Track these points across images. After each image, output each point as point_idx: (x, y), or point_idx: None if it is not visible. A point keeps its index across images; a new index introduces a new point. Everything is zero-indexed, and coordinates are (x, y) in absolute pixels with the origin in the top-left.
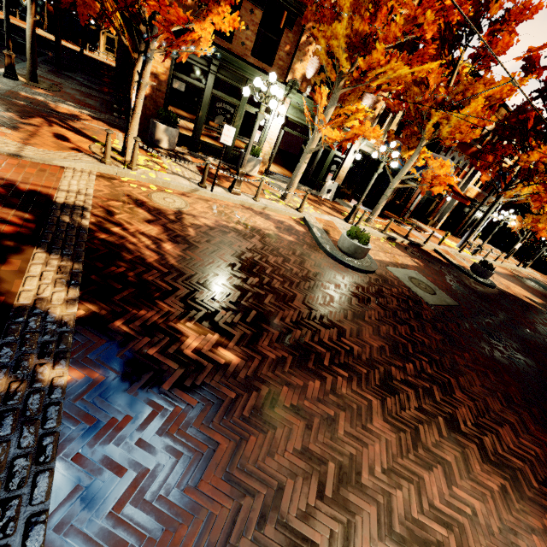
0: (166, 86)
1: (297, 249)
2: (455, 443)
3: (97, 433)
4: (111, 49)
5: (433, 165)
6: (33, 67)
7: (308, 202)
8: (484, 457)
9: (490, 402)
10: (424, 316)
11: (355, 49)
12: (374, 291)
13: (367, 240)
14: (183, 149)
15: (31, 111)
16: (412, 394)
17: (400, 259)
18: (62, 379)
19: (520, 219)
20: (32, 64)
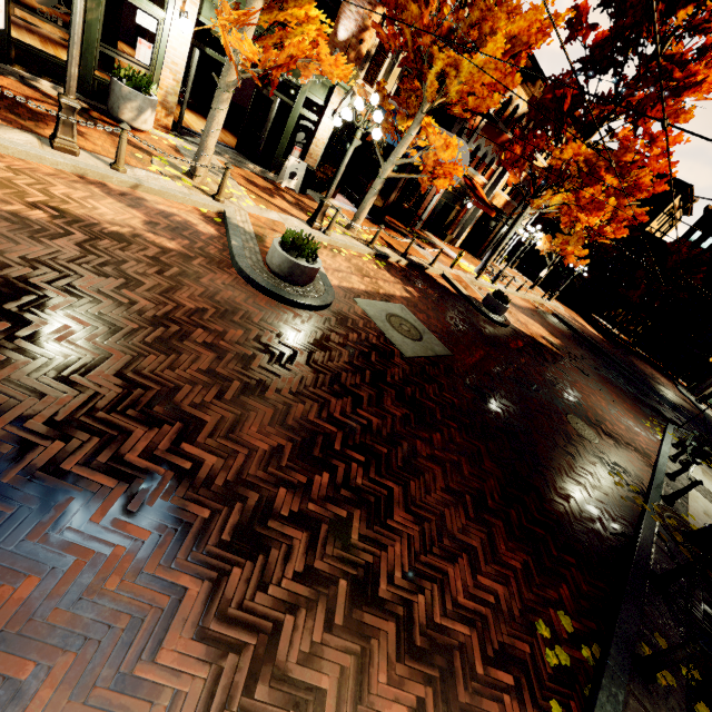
0: None
1: (173, 265)
2: (356, 633)
3: None
4: None
5: (436, 143)
6: None
7: (250, 190)
8: (403, 646)
9: (449, 519)
10: (389, 378)
11: None
12: (313, 339)
13: (311, 254)
14: None
15: None
16: (301, 542)
17: (384, 287)
18: None
19: (550, 239)
20: None
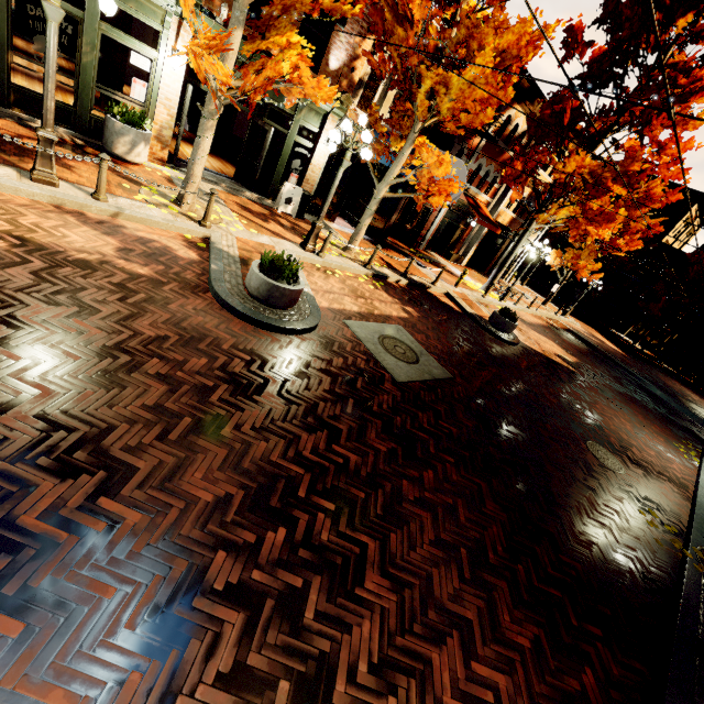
0: None
1: (140, 291)
2: None
3: None
4: None
5: (429, 161)
6: None
7: (243, 215)
8: None
9: (437, 582)
10: (375, 406)
11: None
12: (290, 366)
13: (291, 275)
14: None
15: None
16: (235, 627)
17: (380, 307)
18: None
19: (560, 254)
20: None
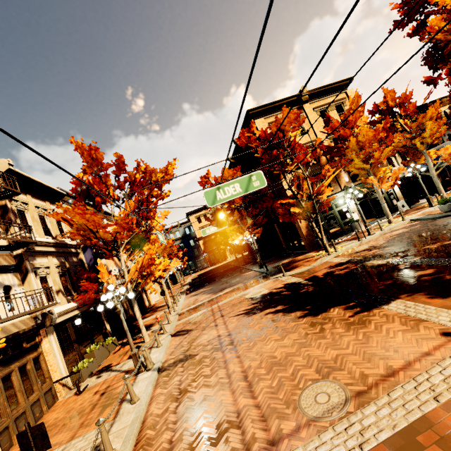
0: (309, 227)
1: (426, 225)
2: None
3: (438, 256)
4: (231, 253)
5: (441, 152)
6: (262, 261)
7: (401, 217)
8: None
9: None
10: None
11: (367, 161)
12: None
13: None
14: (329, 243)
15: (287, 265)
16: None
17: None
18: (417, 259)
19: None
20: (261, 260)
